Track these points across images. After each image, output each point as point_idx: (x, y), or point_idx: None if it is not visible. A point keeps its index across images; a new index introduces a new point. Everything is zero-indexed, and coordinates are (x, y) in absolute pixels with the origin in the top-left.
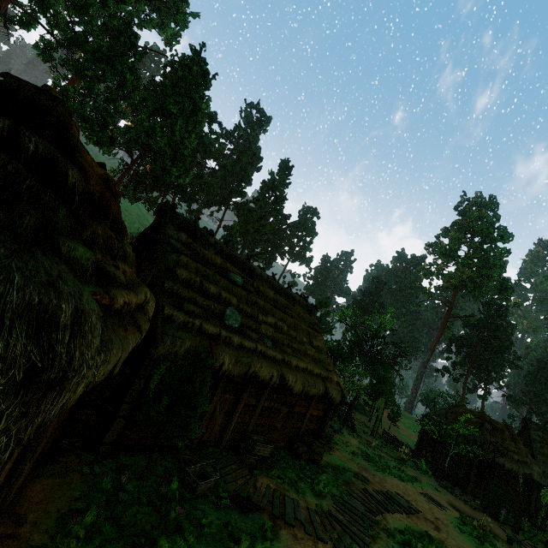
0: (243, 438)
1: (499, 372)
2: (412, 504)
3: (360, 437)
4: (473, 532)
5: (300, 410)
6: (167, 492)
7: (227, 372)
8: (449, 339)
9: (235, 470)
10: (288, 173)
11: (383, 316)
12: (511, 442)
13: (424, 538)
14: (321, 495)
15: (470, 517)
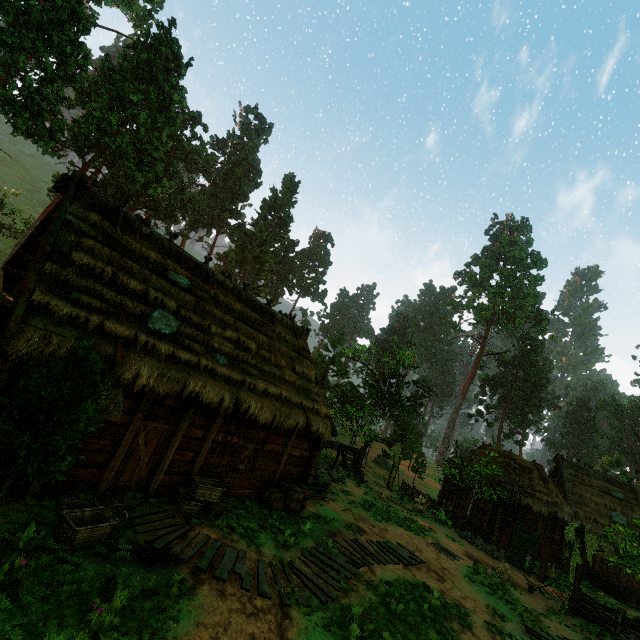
0: (186, 482)
1: (537, 413)
2: (415, 555)
3: (369, 489)
4: (485, 580)
5: (273, 448)
6: (15, 542)
7: (147, 389)
8: (483, 379)
9: (161, 519)
10: (293, 190)
11: (402, 351)
12: (540, 482)
13: (419, 589)
14: (286, 546)
15: (488, 567)
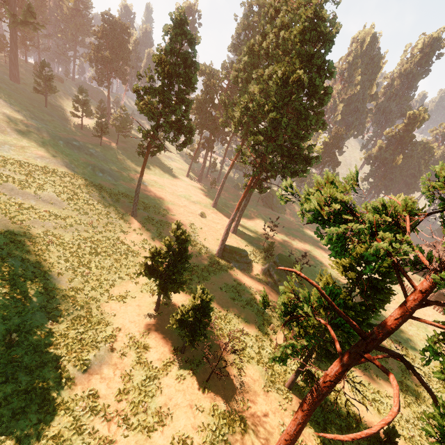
0: None
1: None
2: None
3: None
4: None
5: None
6: None
7: None
8: None
9: None
10: None
11: None
12: None
13: None
14: None
15: None
